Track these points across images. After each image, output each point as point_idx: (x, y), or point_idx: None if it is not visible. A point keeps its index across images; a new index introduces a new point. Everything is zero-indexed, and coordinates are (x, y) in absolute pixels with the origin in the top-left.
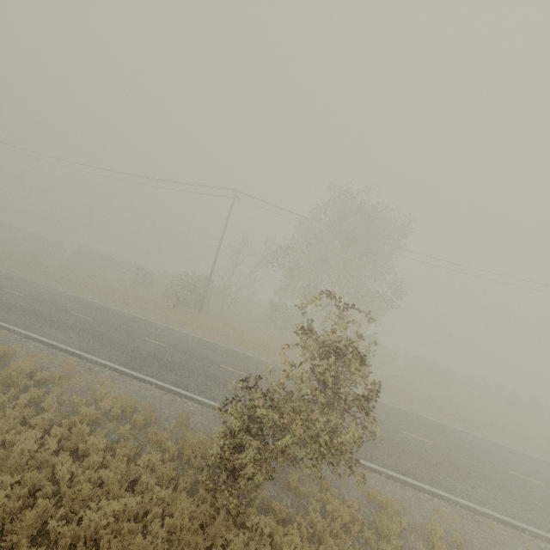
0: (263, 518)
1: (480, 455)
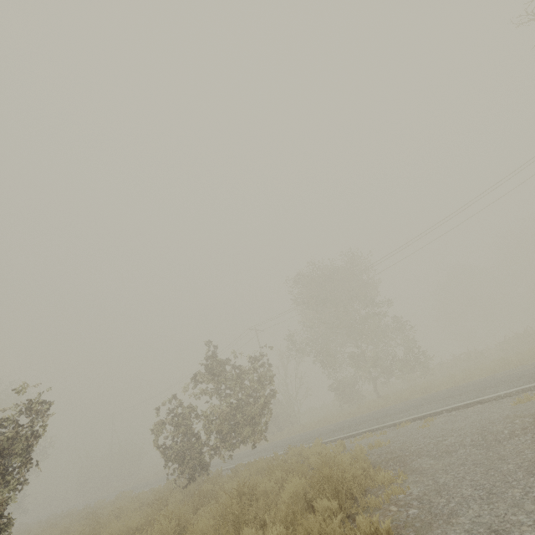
0: (192, 486)
1: (475, 382)
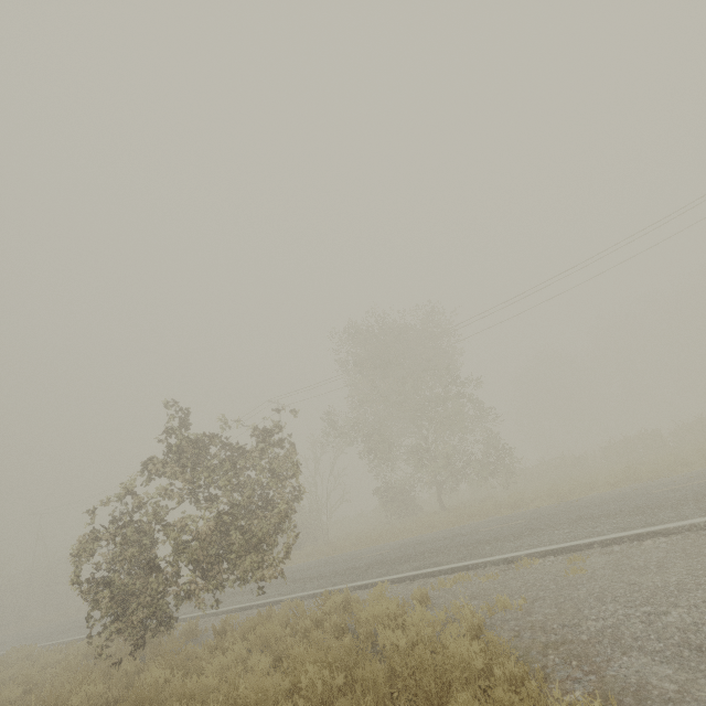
0: (133, 661)
1: (612, 498)
